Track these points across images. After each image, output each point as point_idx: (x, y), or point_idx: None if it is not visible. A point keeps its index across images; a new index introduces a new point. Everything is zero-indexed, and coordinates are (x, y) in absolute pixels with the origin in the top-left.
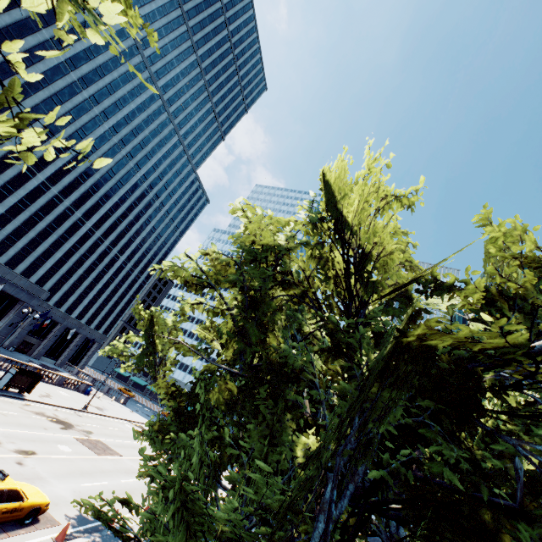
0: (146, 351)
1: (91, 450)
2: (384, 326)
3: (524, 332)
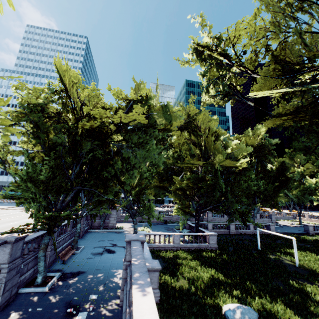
0: None
1: None
2: None
3: None
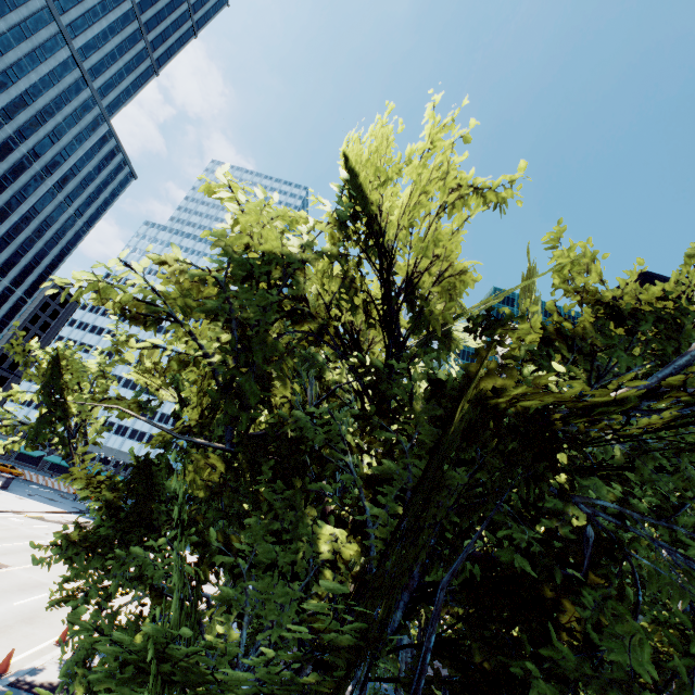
0: (46, 419)
1: None
2: (437, 375)
3: (584, 378)
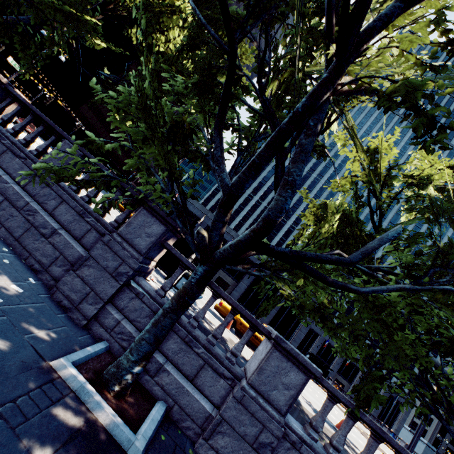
0: None
1: (360, 432)
2: None
3: None
